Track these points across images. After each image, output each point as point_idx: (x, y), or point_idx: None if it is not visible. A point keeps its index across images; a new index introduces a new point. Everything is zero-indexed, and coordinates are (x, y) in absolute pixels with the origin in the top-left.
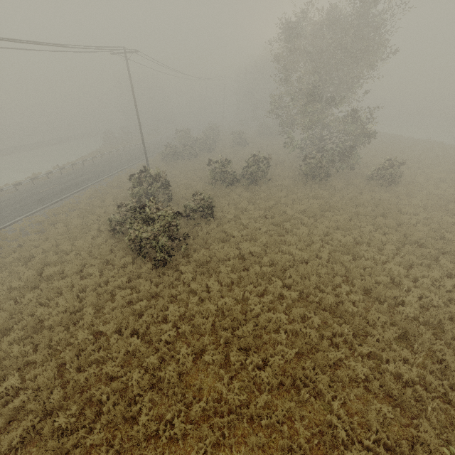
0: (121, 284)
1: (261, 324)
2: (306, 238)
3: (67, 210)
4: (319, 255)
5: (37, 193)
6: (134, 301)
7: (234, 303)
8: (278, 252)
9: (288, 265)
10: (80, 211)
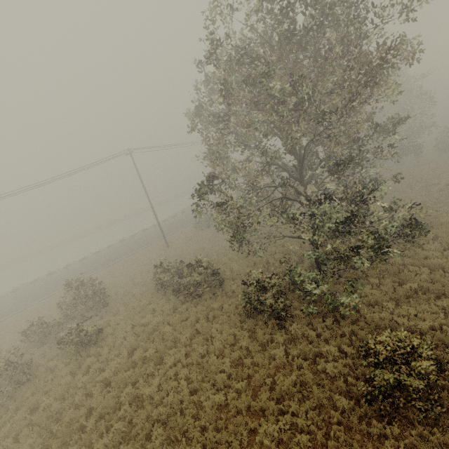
0: None
1: None
2: None
3: None
4: None
5: (94, 264)
6: None
7: None
8: None
9: None
10: None
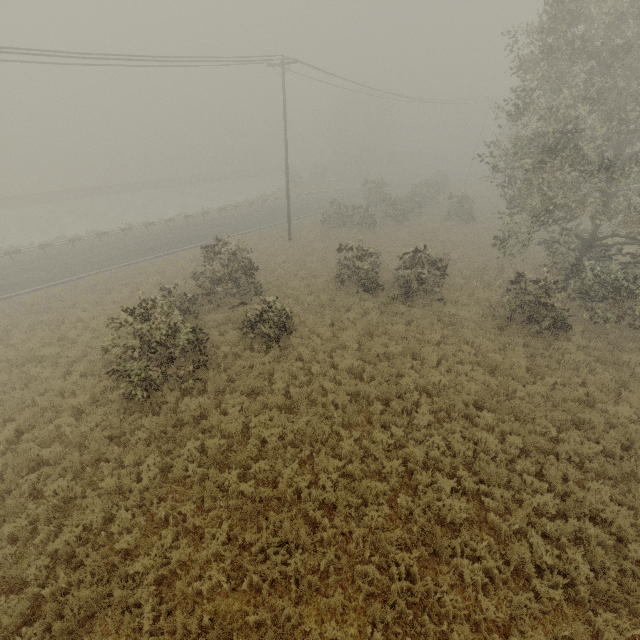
0: (77, 404)
1: (124, 600)
2: (379, 454)
3: (155, 270)
4: (365, 510)
5: (156, 240)
6: (67, 438)
7: (145, 524)
8: (295, 461)
9: (295, 498)
10: (161, 277)
